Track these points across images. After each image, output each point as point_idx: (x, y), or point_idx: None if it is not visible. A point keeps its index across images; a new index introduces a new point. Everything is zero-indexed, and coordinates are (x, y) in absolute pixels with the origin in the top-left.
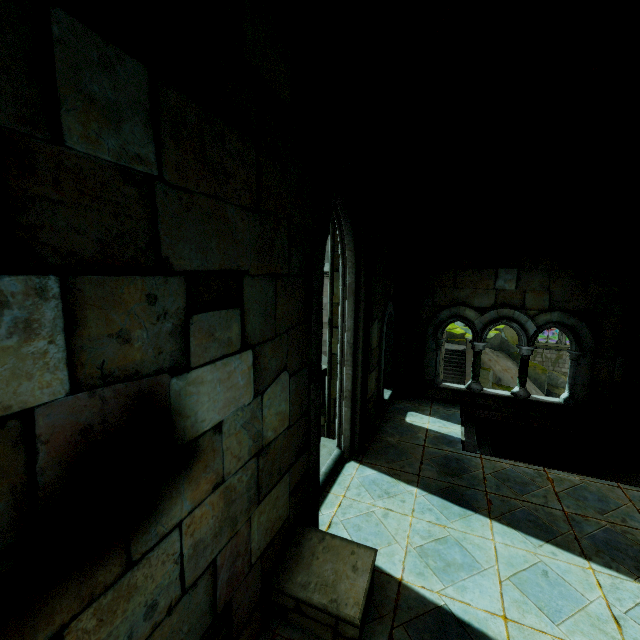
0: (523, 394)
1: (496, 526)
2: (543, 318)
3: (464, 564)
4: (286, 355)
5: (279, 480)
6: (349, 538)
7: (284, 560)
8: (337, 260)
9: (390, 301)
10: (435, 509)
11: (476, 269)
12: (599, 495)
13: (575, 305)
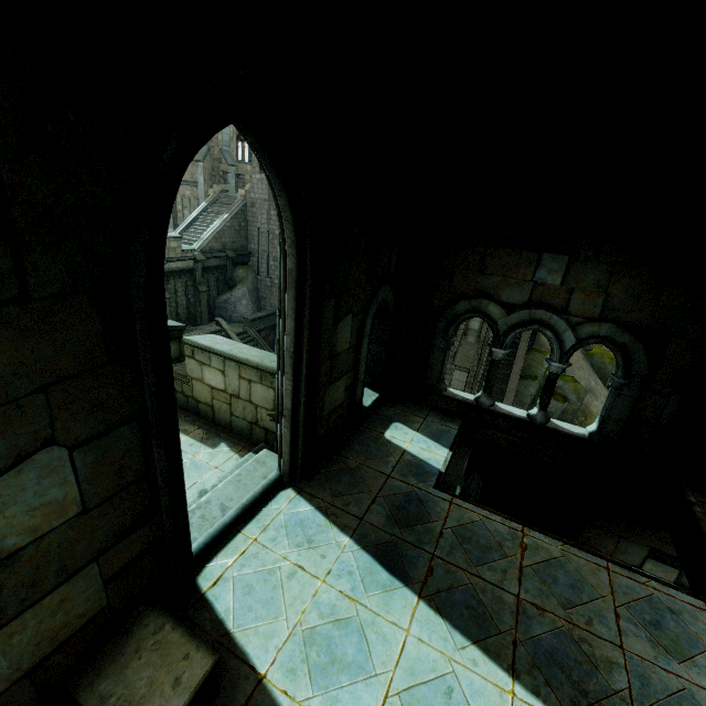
0: (540, 419)
1: (421, 609)
2: (588, 329)
3: (353, 663)
4: (48, 424)
5: (66, 580)
6: (231, 604)
7: (99, 653)
8: None
9: (385, 285)
10: (357, 573)
11: (513, 250)
12: (575, 578)
13: (636, 318)
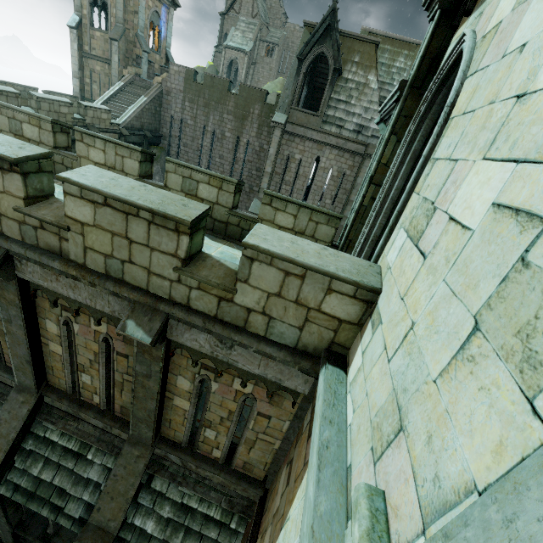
0: None
1: None
2: None
3: None
4: None
5: None
6: None
7: None
8: (399, 124)
9: None
10: None
11: None
12: None
13: None
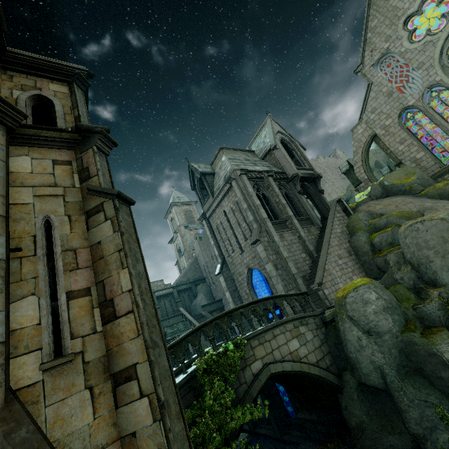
0: None
1: None
2: None
3: None
4: None
5: None
6: None
7: None
8: None
9: None
10: None
11: None
12: None
13: None
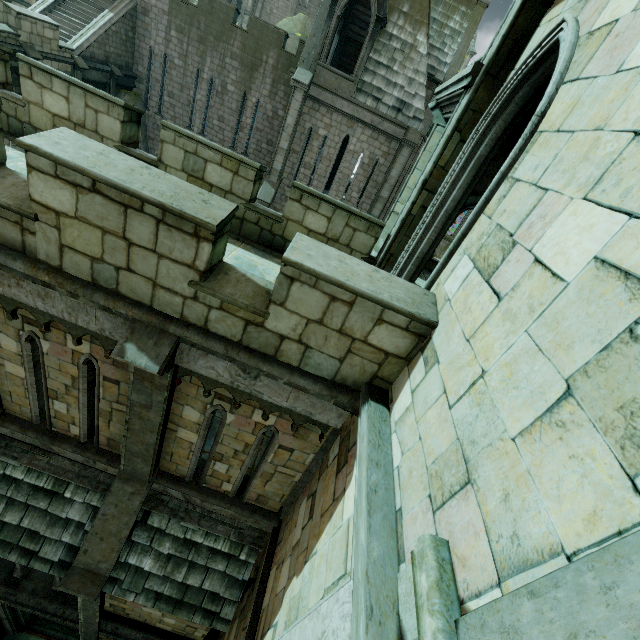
0: None
1: None
2: None
3: None
4: None
5: None
6: None
7: None
8: (466, 120)
9: None
10: None
11: None
12: None
13: None
